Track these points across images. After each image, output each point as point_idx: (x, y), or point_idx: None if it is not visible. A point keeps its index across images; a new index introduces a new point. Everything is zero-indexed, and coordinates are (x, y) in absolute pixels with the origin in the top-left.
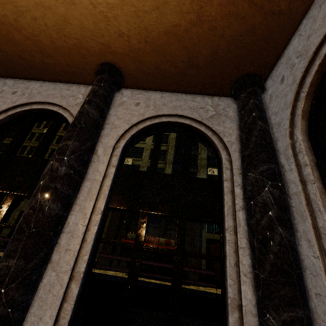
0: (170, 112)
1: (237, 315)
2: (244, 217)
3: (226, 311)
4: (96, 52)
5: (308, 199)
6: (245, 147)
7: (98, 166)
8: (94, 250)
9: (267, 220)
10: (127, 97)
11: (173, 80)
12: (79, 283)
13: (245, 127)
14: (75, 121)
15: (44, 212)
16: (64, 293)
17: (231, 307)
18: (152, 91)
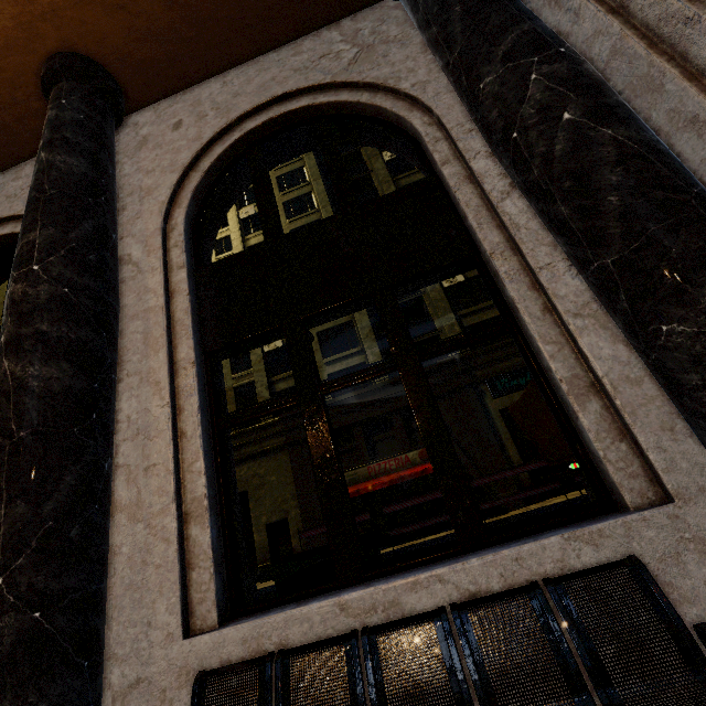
0: (257, 102)
1: (597, 404)
2: (520, 206)
3: (569, 417)
4: (12, 33)
5: (649, 32)
6: (448, 47)
7: (143, 282)
8: (215, 449)
9: (565, 136)
10: (149, 124)
11: (227, 23)
12: (207, 521)
13: (428, 7)
14: (31, 193)
15: (30, 390)
16: (179, 552)
17: (574, 397)
18: (198, 86)
